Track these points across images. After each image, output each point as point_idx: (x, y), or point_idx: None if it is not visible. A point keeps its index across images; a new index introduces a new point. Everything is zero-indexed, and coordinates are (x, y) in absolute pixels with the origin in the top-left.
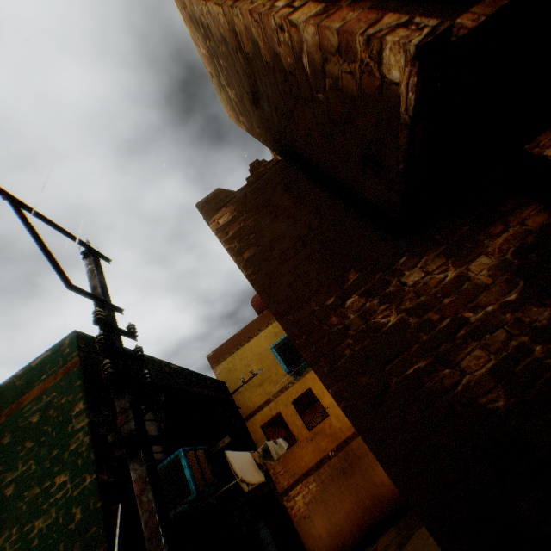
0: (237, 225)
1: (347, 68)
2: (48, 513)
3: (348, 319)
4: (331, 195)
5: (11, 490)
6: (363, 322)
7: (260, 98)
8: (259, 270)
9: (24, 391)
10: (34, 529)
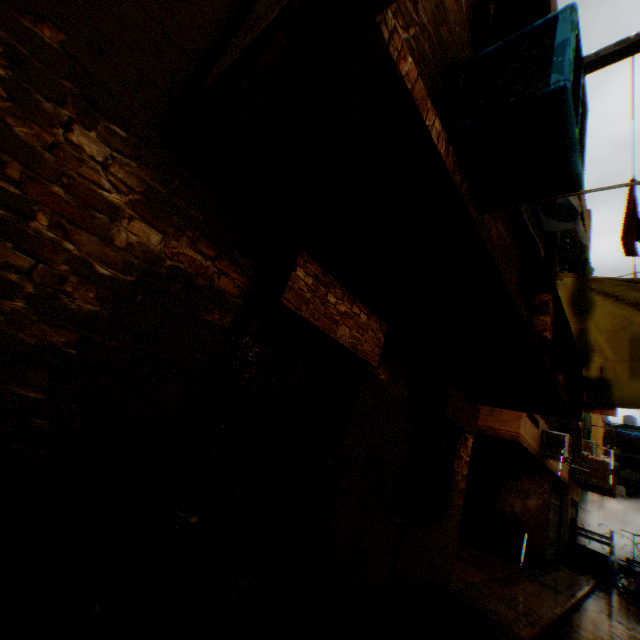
0: None
1: None
2: None
3: None
4: (216, 29)
5: None
6: None
7: None
8: None
9: None
10: None
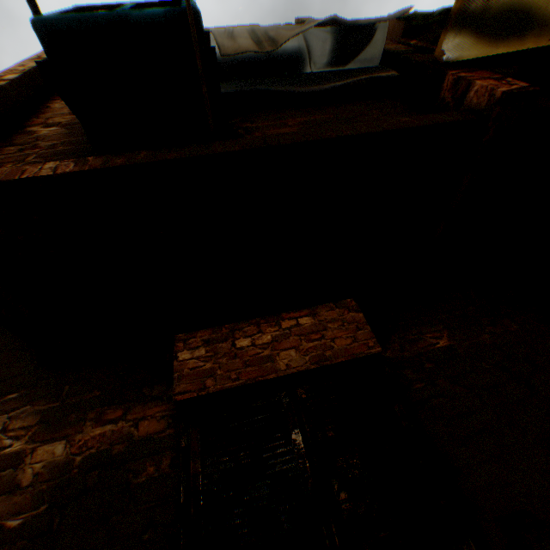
0: None
1: None
2: None
3: None
4: None
5: None
6: None
7: None
8: None
9: None
10: None
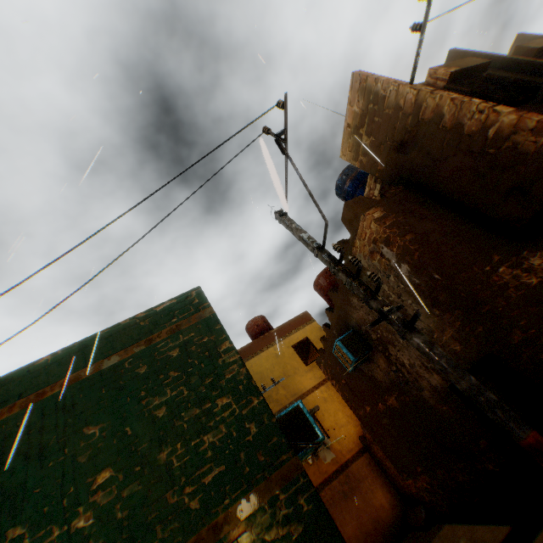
0: (390, 219)
1: (531, 139)
2: (216, 430)
3: (503, 279)
4: (456, 213)
5: (161, 412)
6: (514, 281)
7: (410, 146)
8: (423, 247)
9: (151, 330)
10: (201, 443)
